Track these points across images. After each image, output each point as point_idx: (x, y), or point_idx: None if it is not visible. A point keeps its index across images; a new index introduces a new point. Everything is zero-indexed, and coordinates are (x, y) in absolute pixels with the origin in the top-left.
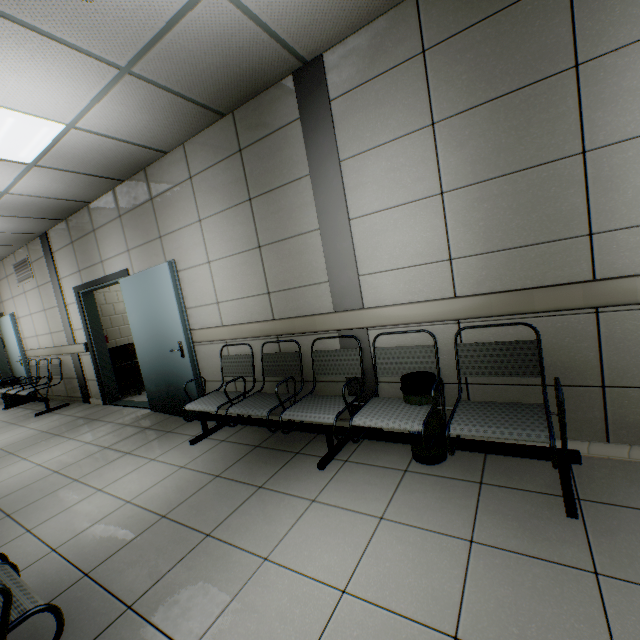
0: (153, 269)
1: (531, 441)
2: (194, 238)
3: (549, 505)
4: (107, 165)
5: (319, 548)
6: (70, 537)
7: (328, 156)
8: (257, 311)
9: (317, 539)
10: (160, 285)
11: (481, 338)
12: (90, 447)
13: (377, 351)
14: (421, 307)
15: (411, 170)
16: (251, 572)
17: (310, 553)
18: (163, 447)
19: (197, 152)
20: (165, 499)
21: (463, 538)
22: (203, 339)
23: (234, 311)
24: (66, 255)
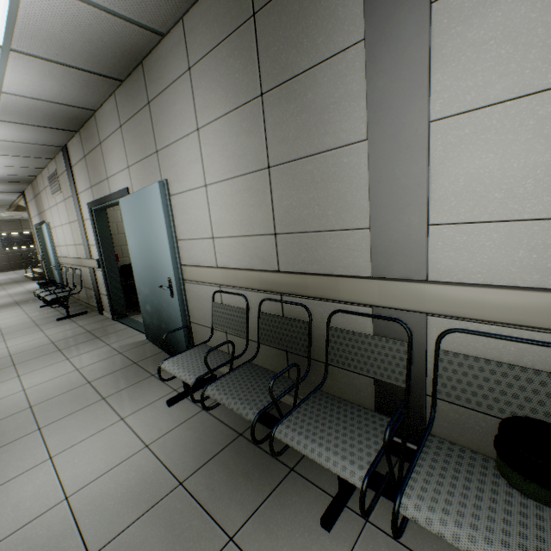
0: (145, 190)
1: None
2: (191, 153)
3: None
4: (95, 54)
5: None
6: None
7: None
8: (258, 256)
9: None
10: (152, 209)
11: None
12: (76, 377)
13: (443, 356)
14: None
15: None
16: None
17: None
18: (139, 400)
19: (198, 28)
20: (106, 512)
21: None
22: (195, 278)
23: (230, 251)
24: (81, 170)
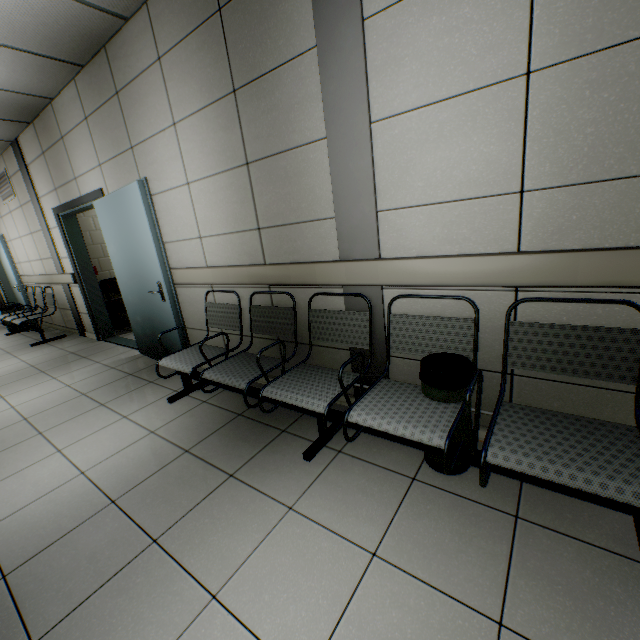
0: (124, 190)
1: (623, 501)
2: (169, 149)
3: (621, 576)
4: (50, 37)
5: (285, 592)
6: (7, 514)
7: (345, 10)
8: (245, 252)
9: (285, 575)
10: (133, 211)
11: (547, 316)
12: (68, 391)
13: (392, 319)
14: (463, 263)
15: (480, 30)
16: (191, 617)
17: (272, 599)
18: (140, 402)
19: (164, 16)
20: (122, 476)
21: (488, 616)
22: (186, 281)
23: (219, 249)
24: (40, 169)
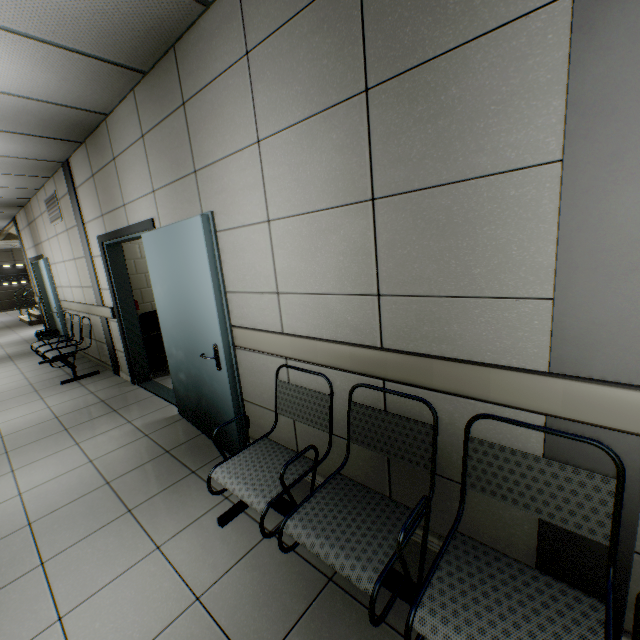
0: (181, 224)
1: None
2: (246, 175)
3: None
4: (109, 32)
5: None
6: None
7: None
8: (348, 323)
9: None
10: (190, 252)
11: None
12: (89, 473)
13: None
14: None
15: None
16: None
17: None
18: (178, 514)
19: None
20: None
21: None
22: (250, 345)
23: (305, 313)
24: (88, 193)
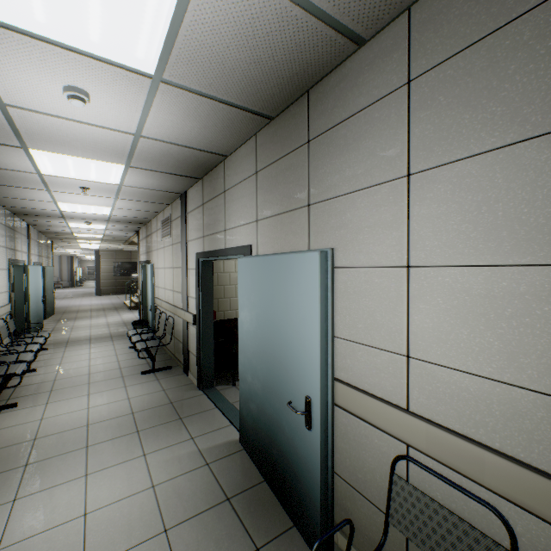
0: (288, 257)
1: None
2: (380, 211)
3: None
4: (256, 81)
5: None
6: None
7: None
8: None
9: None
10: (294, 287)
11: None
12: (149, 506)
13: None
14: None
15: None
16: None
17: None
18: None
19: (448, 12)
20: None
21: None
22: (351, 407)
23: (457, 397)
24: (196, 217)
